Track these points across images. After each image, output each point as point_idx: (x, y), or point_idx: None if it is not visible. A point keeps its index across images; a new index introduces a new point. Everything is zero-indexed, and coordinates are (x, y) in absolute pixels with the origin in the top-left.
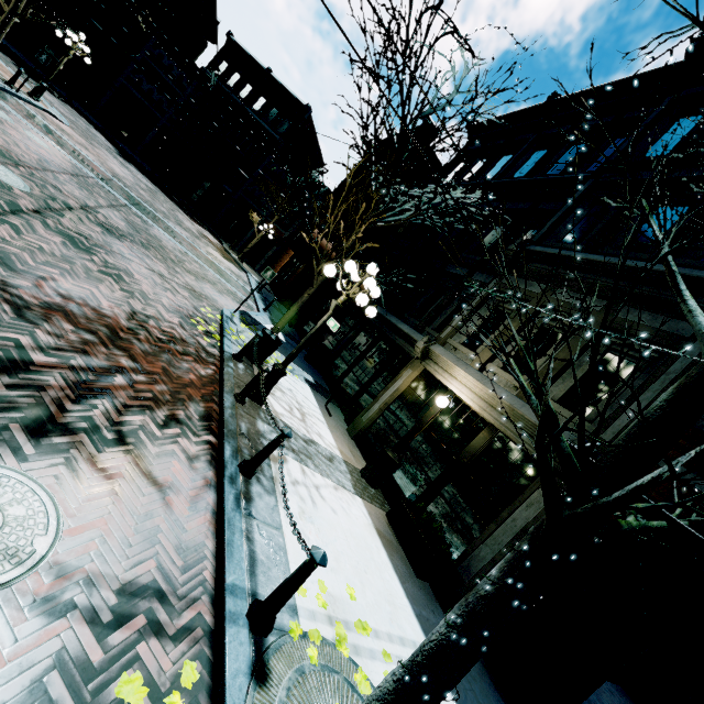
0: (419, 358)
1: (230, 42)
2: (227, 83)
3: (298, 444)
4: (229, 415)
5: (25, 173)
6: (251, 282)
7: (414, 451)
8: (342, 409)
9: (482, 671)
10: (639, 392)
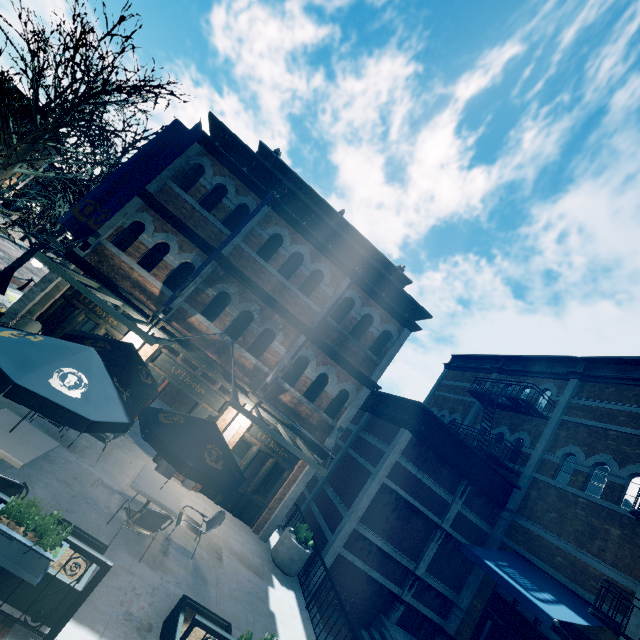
0: None
1: None
2: None
3: None
4: None
5: (7, 255)
6: None
7: None
8: None
9: None
10: None
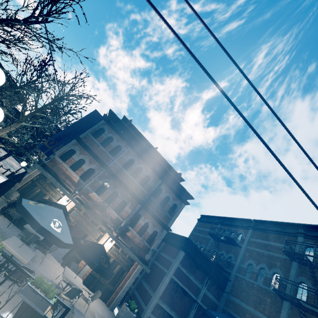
0: None
1: None
2: None
3: None
4: None
5: None
6: None
7: None
8: None
9: None
10: None
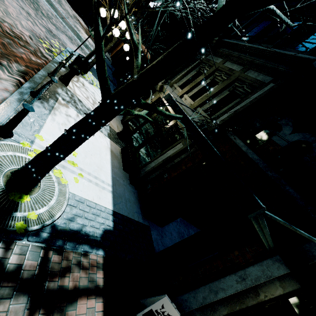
0: (158, 90)
1: None
2: None
3: (82, 108)
4: (38, 76)
5: None
6: None
7: (143, 129)
8: None
9: (137, 203)
10: (235, 106)
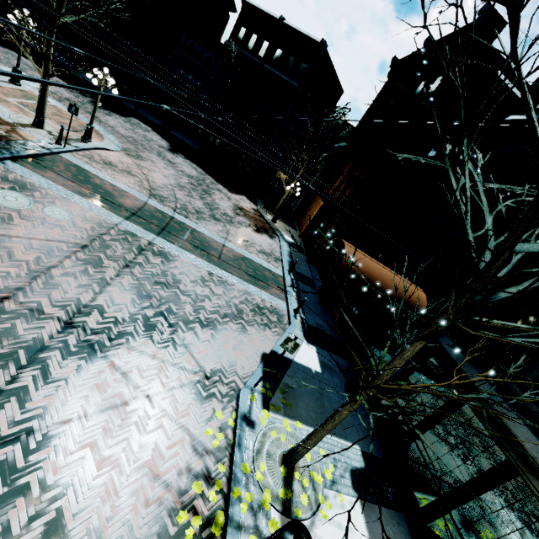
0: None
1: (245, 6)
2: (246, 47)
3: None
4: None
5: None
6: (282, 254)
7: None
8: (409, 521)
9: None
10: None
